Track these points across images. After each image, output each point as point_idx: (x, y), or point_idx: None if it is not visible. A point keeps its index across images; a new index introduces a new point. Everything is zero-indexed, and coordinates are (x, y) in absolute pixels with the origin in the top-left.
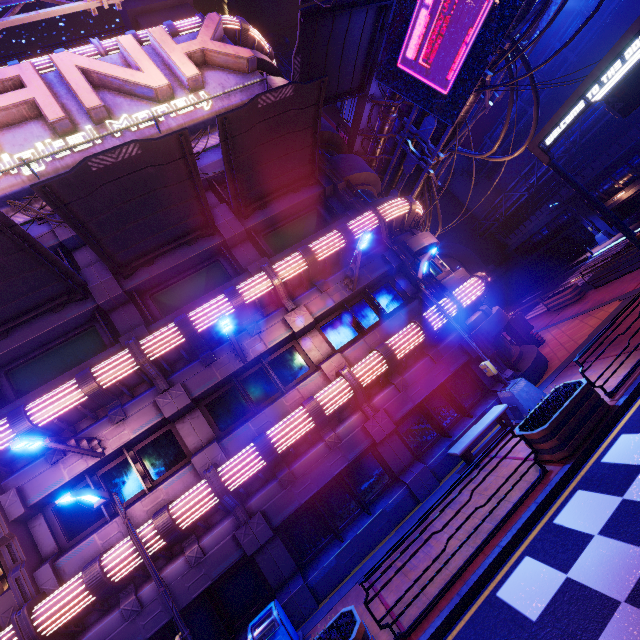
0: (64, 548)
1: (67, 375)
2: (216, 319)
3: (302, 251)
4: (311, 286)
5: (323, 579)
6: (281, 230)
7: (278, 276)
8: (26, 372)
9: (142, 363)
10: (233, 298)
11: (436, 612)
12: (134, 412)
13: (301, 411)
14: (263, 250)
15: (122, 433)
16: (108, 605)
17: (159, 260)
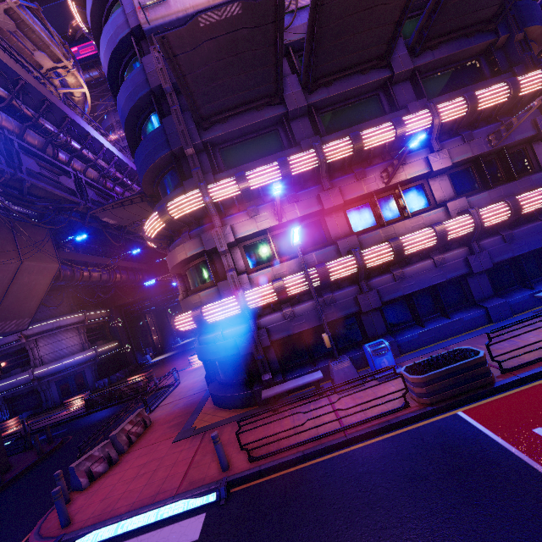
0: (248, 271)
1: (262, 160)
2: (379, 142)
3: (468, 97)
4: (455, 135)
5: (406, 343)
6: (438, 76)
7: (440, 116)
8: (230, 153)
9: (321, 163)
10: (399, 127)
11: (537, 366)
12: (303, 199)
13: (430, 230)
14: (419, 92)
15: (294, 211)
16: (274, 308)
17: (336, 83)
